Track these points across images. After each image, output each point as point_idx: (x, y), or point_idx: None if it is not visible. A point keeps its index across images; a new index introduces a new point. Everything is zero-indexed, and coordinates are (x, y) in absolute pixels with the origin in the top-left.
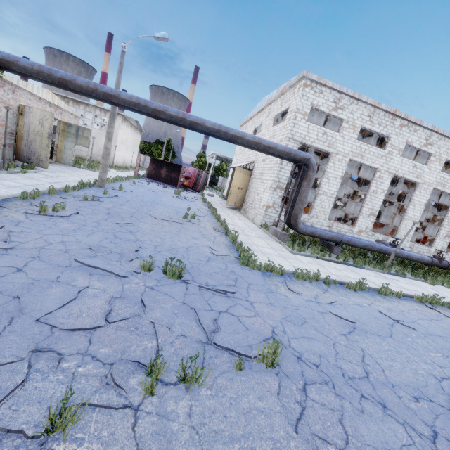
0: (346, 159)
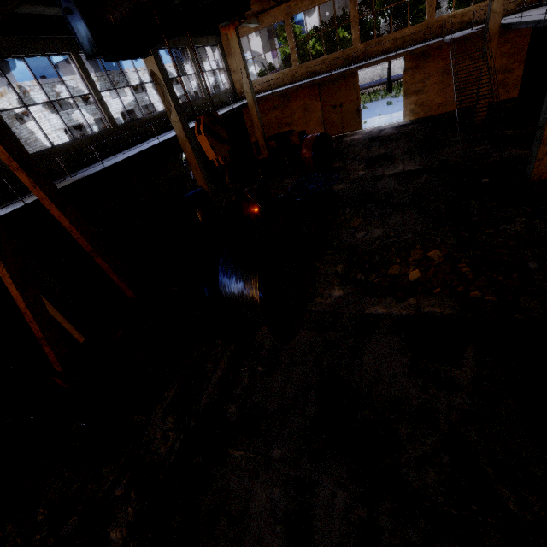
0: (92, 121)
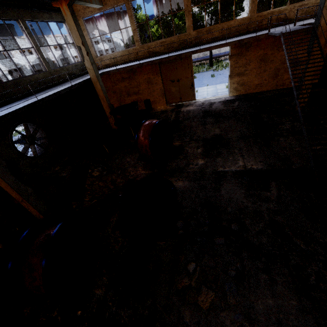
0: None
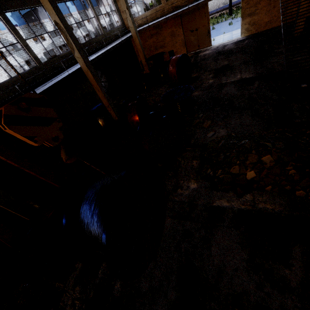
0: (42, 54)
